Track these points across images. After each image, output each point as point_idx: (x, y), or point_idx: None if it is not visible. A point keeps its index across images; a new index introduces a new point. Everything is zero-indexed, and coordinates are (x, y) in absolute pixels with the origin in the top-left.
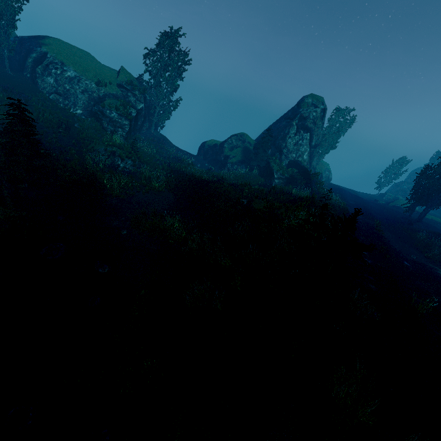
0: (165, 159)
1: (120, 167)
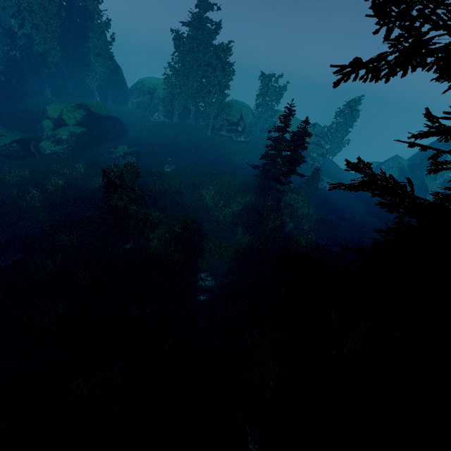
0: (340, 179)
1: (327, 187)
